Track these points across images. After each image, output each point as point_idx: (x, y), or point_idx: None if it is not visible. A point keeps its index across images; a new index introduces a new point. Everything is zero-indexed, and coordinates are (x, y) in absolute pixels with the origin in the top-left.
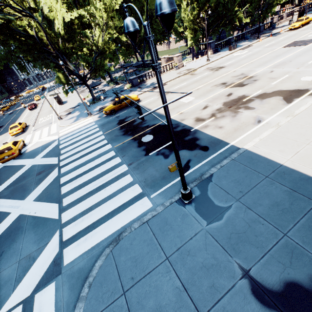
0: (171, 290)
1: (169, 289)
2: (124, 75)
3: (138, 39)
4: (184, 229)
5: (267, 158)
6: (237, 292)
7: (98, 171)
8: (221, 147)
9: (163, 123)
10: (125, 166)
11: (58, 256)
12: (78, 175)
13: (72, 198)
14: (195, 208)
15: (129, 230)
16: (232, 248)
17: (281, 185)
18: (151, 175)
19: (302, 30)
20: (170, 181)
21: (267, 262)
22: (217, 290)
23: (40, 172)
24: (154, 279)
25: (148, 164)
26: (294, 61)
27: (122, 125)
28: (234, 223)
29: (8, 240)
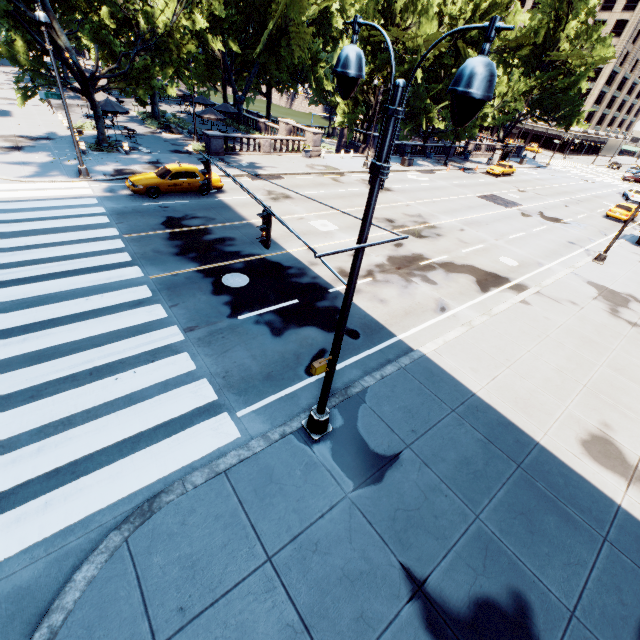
0: (276, 632)
1: (271, 630)
2: (187, 117)
3: (241, 60)
4: (308, 496)
5: (454, 378)
6: (404, 627)
7: (99, 326)
8: (382, 339)
9: (272, 258)
10: (177, 331)
11: None
12: (33, 323)
13: (9, 385)
14: (333, 453)
15: (181, 488)
16: (397, 540)
17: (473, 428)
18: (240, 365)
19: (503, 182)
20: (282, 386)
21: (451, 566)
22: (369, 625)
23: None
24: (238, 608)
25: (236, 338)
26: (492, 225)
27: (175, 230)
28: (401, 489)
29: None
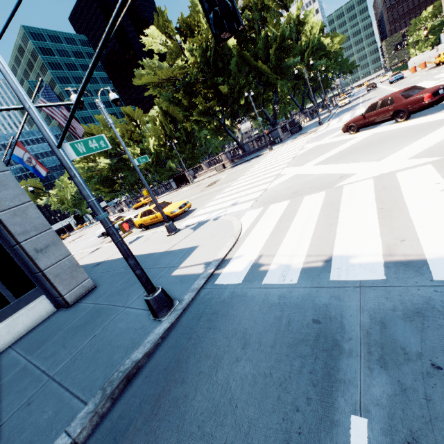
0: None
1: None
2: None
3: None
4: None
5: None
6: None
7: None
8: None
9: None
10: None
11: None
12: None
13: None
14: None
15: None
16: None
17: None
18: None
19: None
20: None
21: None
22: None
23: None
24: None
25: None
26: None
27: None
28: None
29: None
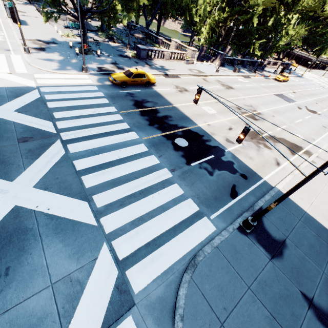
0: (263, 319)
1: (261, 318)
2: (116, 30)
3: None
4: (254, 259)
5: (295, 203)
6: (310, 319)
7: (132, 167)
8: (257, 179)
9: (193, 129)
10: (168, 171)
11: (120, 280)
12: (102, 164)
13: (108, 198)
14: (257, 239)
15: (203, 254)
16: (296, 281)
17: (310, 229)
18: (202, 191)
19: (284, 86)
20: (224, 203)
21: (320, 294)
22: (297, 317)
23: (26, 139)
24: (245, 308)
25: (194, 176)
26: (286, 114)
27: (142, 109)
28: (291, 258)
29: (8, 248)
